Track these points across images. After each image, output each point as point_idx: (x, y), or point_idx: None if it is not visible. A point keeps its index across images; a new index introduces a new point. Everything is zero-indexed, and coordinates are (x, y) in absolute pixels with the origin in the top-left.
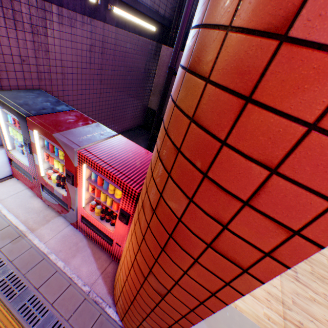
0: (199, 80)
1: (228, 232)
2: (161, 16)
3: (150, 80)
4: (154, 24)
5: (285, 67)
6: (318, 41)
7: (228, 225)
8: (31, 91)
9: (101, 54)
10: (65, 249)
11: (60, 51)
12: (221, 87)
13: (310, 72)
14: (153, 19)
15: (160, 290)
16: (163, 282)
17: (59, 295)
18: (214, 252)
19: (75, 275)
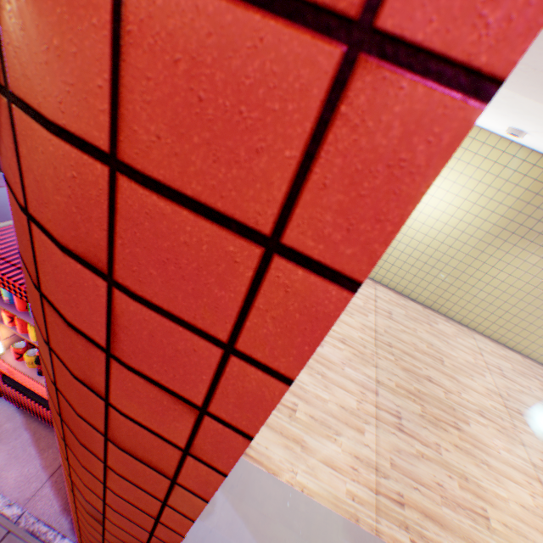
0: None
1: (117, 412)
2: None
3: None
4: None
5: None
6: None
7: (111, 399)
8: None
9: None
10: None
11: None
12: None
13: None
14: None
15: (96, 514)
16: (92, 501)
17: None
18: (120, 449)
19: None
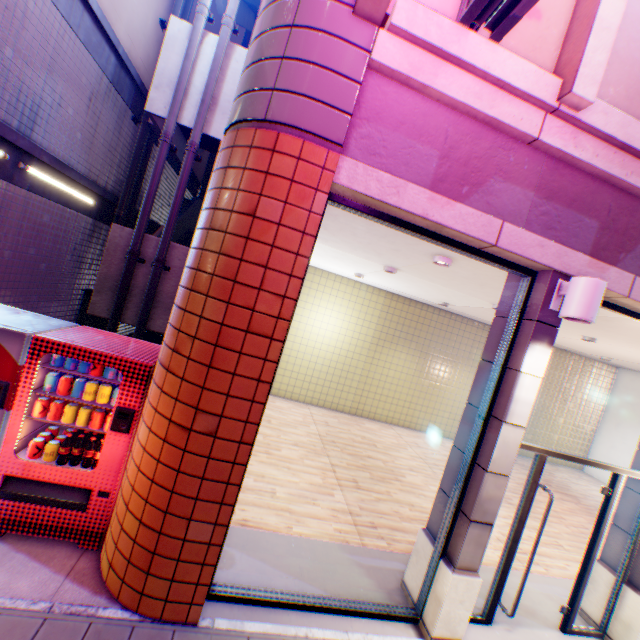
0: (221, 233)
1: (256, 313)
2: (102, 187)
3: (83, 274)
4: (91, 196)
5: (258, 226)
6: (265, 219)
7: (255, 308)
8: None
9: None
10: None
11: None
12: (235, 235)
13: (266, 228)
14: (90, 190)
15: (212, 427)
16: (214, 410)
17: None
18: (252, 335)
19: (5, 598)
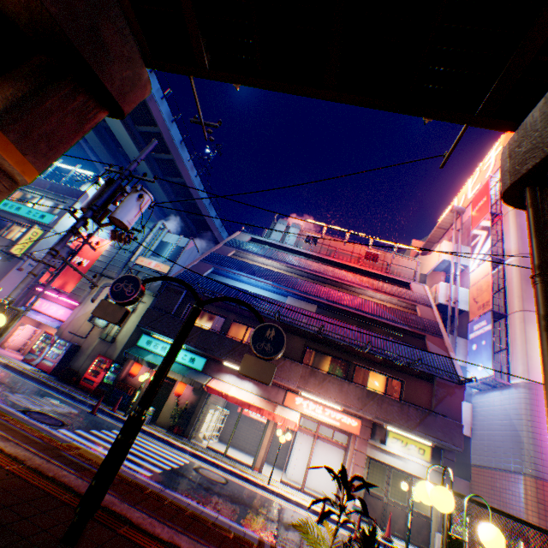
0: (541, 503)
1: None
2: None
3: None
4: None
5: None
6: None
7: None
8: None
9: None
10: None
11: None
12: (546, 505)
13: None
14: None
15: None
16: None
17: None
18: None
19: None
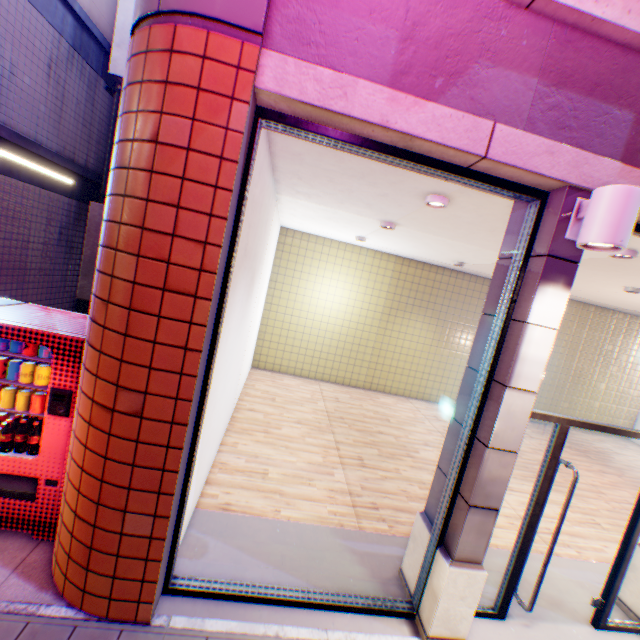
0: (125, 170)
1: (173, 267)
2: (82, 166)
3: (75, 259)
4: (70, 176)
5: (163, 155)
6: (170, 144)
7: (171, 260)
8: None
9: None
10: None
11: None
12: (138, 170)
13: (173, 156)
14: (67, 169)
15: (137, 406)
16: (137, 387)
17: None
18: (171, 294)
19: None
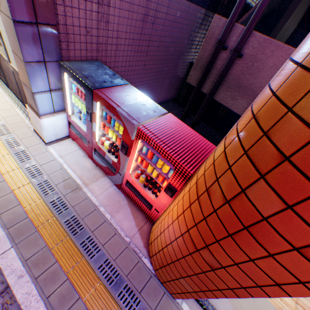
0: None
1: None
2: None
3: (190, 52)
4: None
5: None
6: None
7: None
8: (91, 63)
9: (152, 24)
10: (111, 204)
11: (118, 22)
12: None
13: None
14: None
15: (212, 264)
16: (218, 259)
17: (108, 240)
18: (300, 256)
19: (119, 227)
